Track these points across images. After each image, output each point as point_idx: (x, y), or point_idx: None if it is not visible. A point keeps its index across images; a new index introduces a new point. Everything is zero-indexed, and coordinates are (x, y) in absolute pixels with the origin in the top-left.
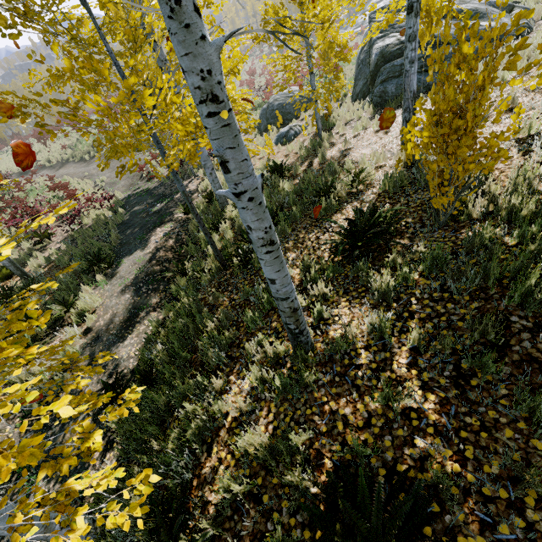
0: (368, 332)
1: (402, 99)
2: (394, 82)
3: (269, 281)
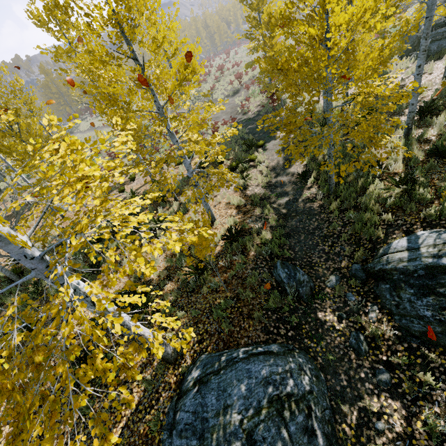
0: (433, 133)
1: (441, 54)
2: (436, 43)
3: (411, 105)
